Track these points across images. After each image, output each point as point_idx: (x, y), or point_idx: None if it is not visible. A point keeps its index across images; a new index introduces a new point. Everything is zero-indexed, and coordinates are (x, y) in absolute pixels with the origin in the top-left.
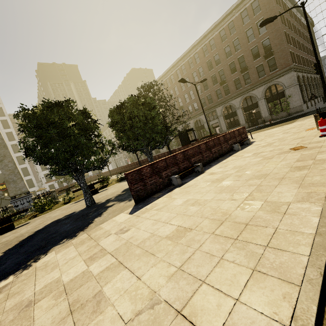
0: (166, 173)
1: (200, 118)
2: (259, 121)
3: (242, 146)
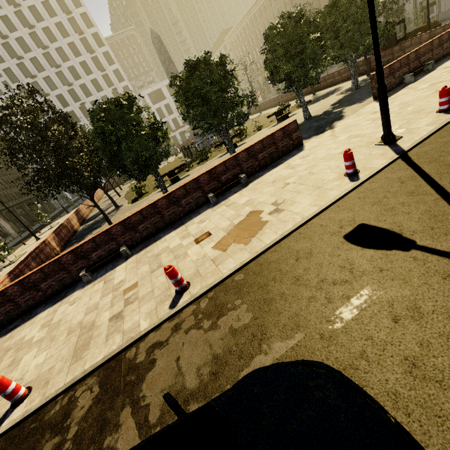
0: (398, 74)
1: None
2: None
3: None
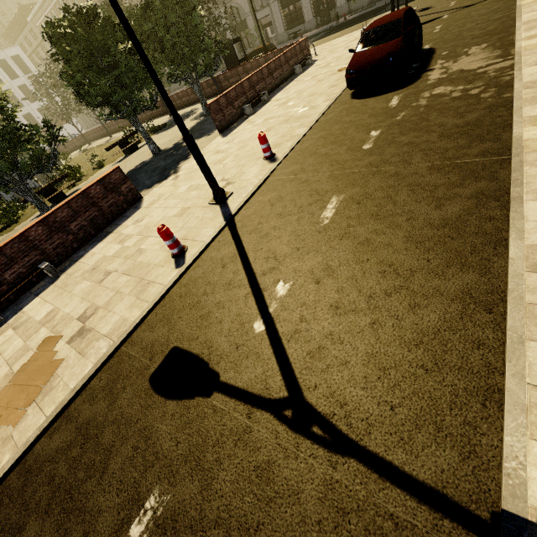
0: (238, 104)
1: (238, 4)
2: (331, 14)
3: (304, 68)
